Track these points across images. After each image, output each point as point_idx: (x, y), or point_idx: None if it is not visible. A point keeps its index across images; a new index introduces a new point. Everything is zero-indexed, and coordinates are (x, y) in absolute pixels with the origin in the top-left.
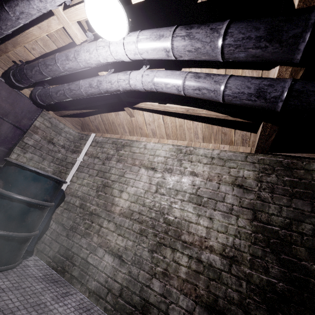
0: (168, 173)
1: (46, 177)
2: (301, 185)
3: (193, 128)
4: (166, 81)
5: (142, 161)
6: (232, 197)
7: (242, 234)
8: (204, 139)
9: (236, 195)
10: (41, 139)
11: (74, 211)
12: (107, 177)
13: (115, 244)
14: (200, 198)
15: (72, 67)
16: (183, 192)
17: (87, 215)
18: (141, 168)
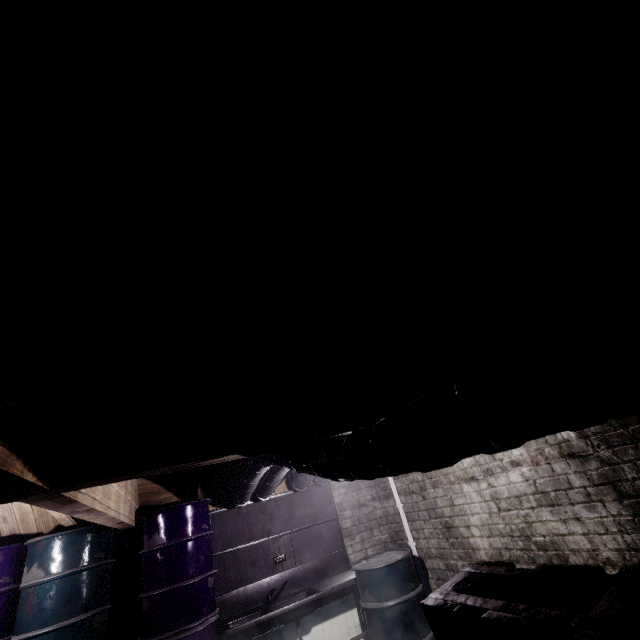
0: (490, 476)
1: (392, 566)
2: (632, 419)
3: None
4: None
5: (455, 474)
6: (575, 477)
7: (624, 524)
8: None
9: (578, 471)
10: (352, 511)
11: (447, 578)
12: (440, 515)
13: None
14: (545, 495)
15: None
16: (524, 495)
17: None
18: (462, 484)
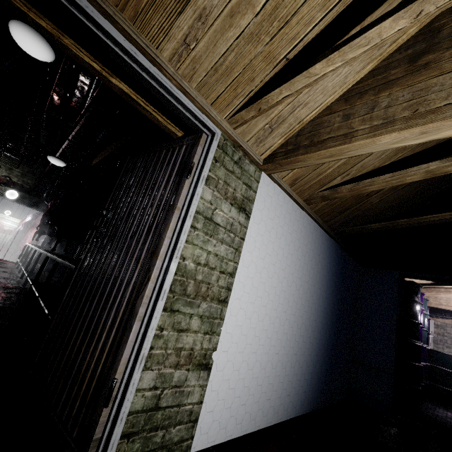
0: None
1: None
2: None
3: None
4: None
5: None
6: None
7: None
8: None
9: None
10: None
11: None
12: None
13: None
14: None
15: None
16: None
17: None
18: None
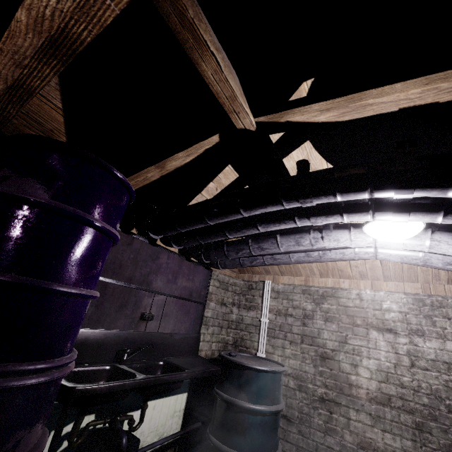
0: (418, 336)
1: (278, 373)
2: None
3: (431, 270)
4: (448, 262)
5: (367, 319)
6: None
7: None
8: (450, 281)
9: None
10: (215, 304)
11: (293, 396)
12: (320, 344)
13: (384, 445)
14: None
15: (299, 249)
16: None
17: (317, 402)
18: (371, 330)
